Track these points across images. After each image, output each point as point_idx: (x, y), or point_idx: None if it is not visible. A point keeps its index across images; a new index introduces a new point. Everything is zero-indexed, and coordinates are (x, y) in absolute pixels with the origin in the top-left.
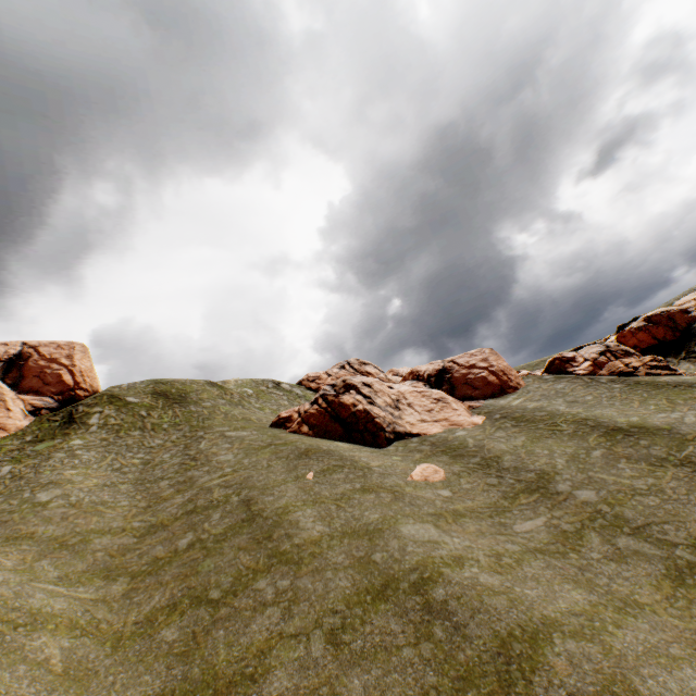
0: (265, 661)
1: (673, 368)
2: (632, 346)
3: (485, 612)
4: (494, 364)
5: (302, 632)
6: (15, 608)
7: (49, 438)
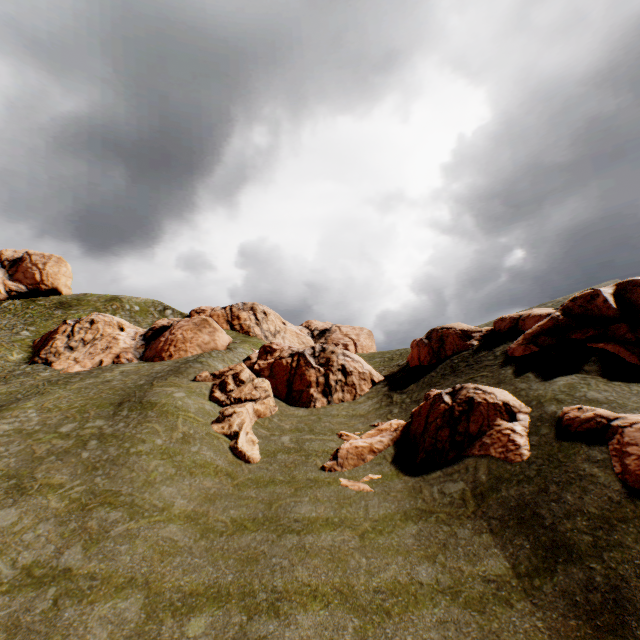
0: None
1: (230, 388)
2: (407, 361)
3: None
4: (176, 333)
5: None
6: None
7: None
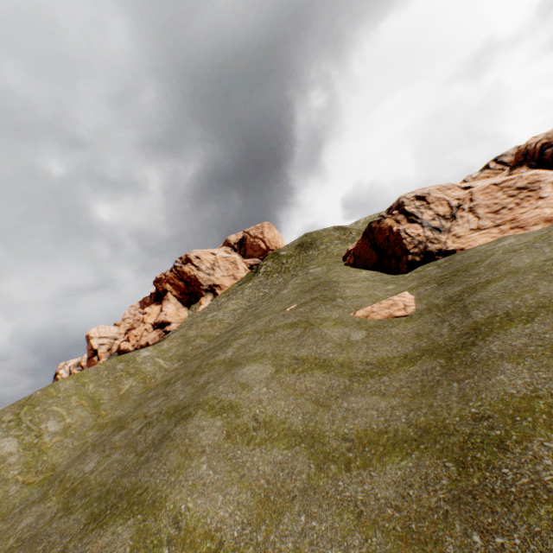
0: (130, 423)
1: None
2: None
3: (157, 462)
4: None
5: (148, 417)
6: (135, 366)
7: (245, 283)
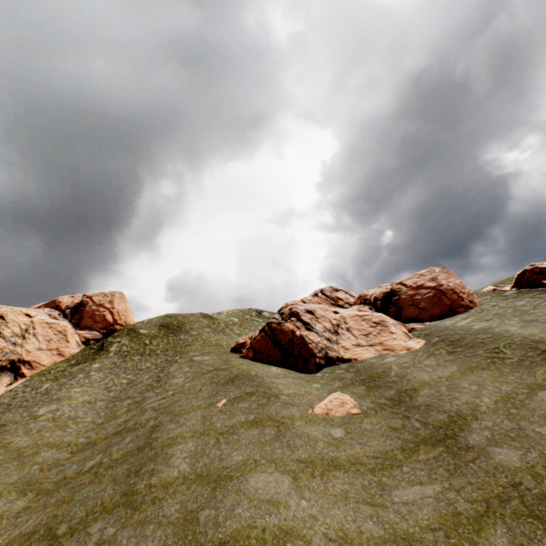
0: None
1: None
2: None
3: None
4: (442, 283)
5: None
6: None
7: (83, 362)
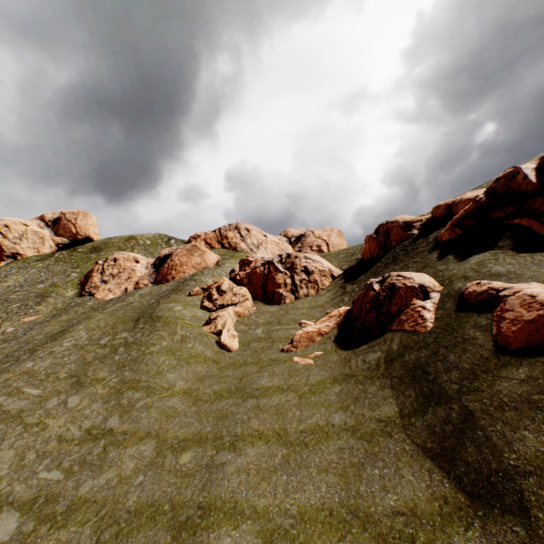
0: None
1: (215, 298)
2: (361, 255)
3: None
4: (174, 260)
5: None
6: None
7: (41, 260)
